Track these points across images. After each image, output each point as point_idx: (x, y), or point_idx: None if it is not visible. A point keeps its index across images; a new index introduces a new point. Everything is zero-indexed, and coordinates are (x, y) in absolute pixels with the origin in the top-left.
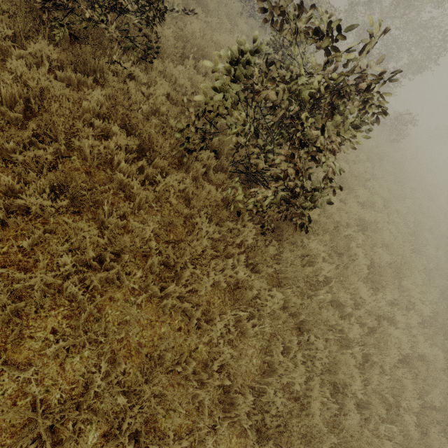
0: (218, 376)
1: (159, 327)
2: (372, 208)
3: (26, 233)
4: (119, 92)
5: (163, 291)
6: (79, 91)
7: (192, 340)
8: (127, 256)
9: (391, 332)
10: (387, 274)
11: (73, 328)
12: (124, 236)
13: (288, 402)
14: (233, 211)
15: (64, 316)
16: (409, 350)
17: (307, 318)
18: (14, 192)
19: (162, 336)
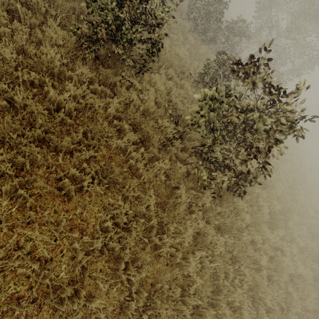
0: (194, 298)
1: (156, 264)
2: None
3: (81, 204)
4: (127, 100)
5: (161, 242)
6: (102, 98)
7: (174, 272)
8: (142, 220)
9: (283, 260)
10: (280, 219)
11: (111, 268)
12: (133, 201)
13: (233, 313)
14: (192, 180)
15: (106, 261)
16: (293, 271)
17: (238, 254)
18: (73, 176)
19: (158, 270)
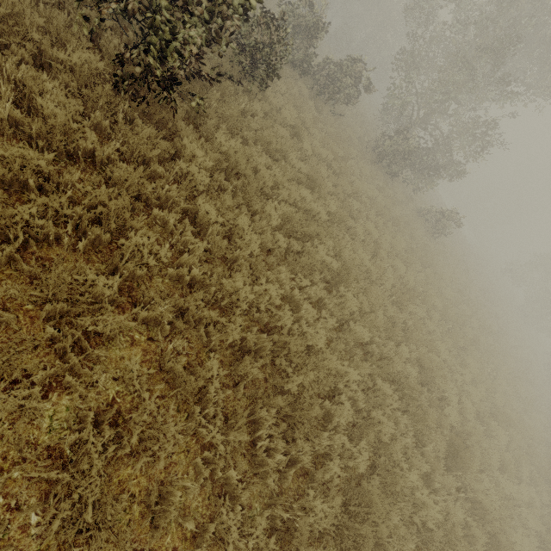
0: None
1: None
2: (351, 236)
3: None
4: None
5: None
6: None
7: None
8: None
9: (268, 291)
10: (313, 262)
11: None
12: None
13: None
14: (103, 74)
15: None
16: (289, 325)
17: (116, 171)
18: None
19: None
